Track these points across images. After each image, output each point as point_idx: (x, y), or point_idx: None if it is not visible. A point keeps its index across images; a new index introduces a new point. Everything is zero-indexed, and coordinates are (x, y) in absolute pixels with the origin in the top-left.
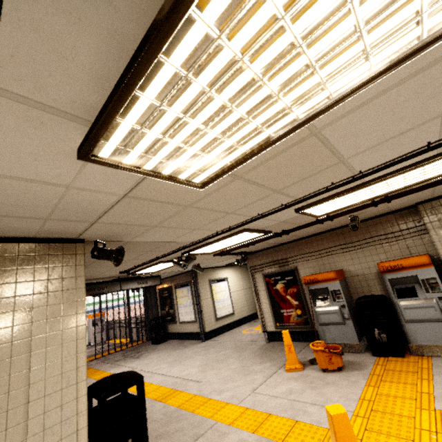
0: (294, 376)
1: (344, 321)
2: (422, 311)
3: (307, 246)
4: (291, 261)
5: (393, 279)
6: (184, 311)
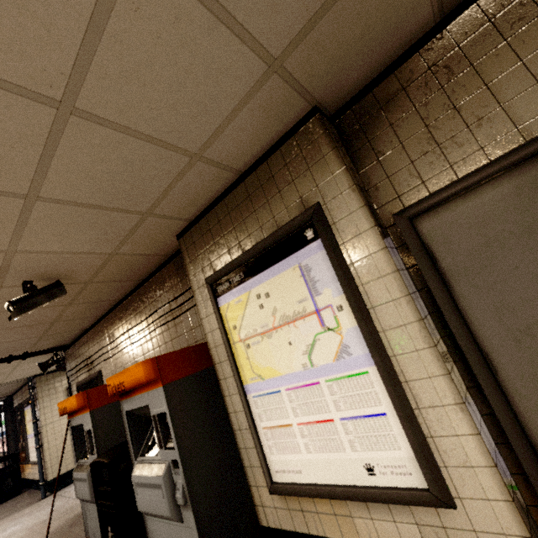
0: None
1: None
2: (151, 495)
3: (106, 331)
4: (96, 360)
5: (134, 410)
6: (31, 444)
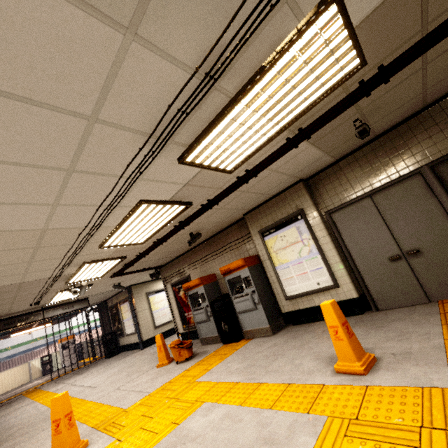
0: (156, 371)
1: (209, 318)
2: (244, 304)
3: (193, 256)
4: (186, 270)
5: (230, 280)
6: (127, 324)
